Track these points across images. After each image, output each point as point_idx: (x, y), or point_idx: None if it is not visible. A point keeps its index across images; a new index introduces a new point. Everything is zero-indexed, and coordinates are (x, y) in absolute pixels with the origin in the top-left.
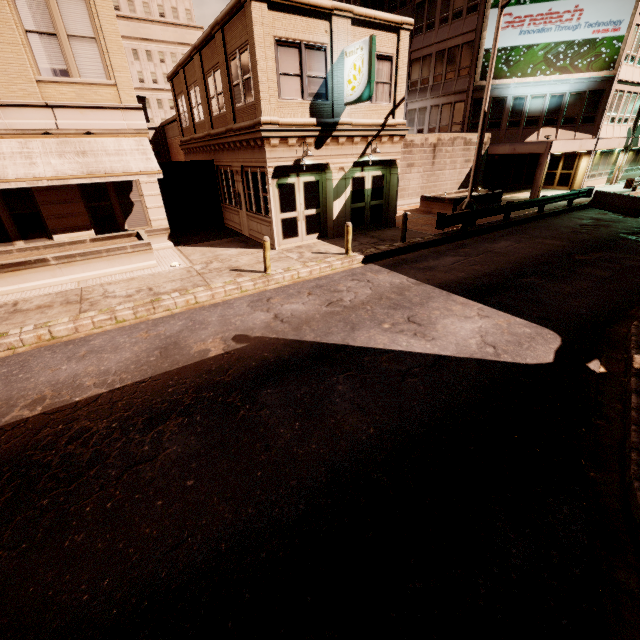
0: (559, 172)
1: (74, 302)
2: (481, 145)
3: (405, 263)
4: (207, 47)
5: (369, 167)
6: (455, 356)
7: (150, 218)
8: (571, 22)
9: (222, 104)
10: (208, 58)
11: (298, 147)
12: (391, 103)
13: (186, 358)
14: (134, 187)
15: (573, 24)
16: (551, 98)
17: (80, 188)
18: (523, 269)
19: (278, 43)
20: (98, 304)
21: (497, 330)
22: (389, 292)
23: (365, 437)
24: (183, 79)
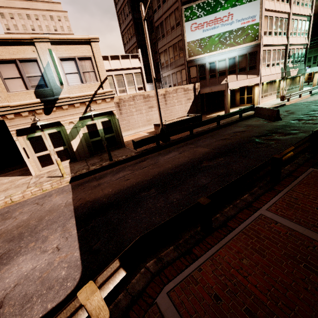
0: (246, 96)
1: None
2: (195, 90)
3: (90, 181)
4: None
5: (97, 117)
6: None
7: None
8: (228, 21)
9: None
10: None
11: (32, 116)
12: (99, 81)
13: None
14: None
15: (229, 22)
16: (229, 60)
17: None
18: (154, 181)
19: None
20: None
21: (40, 273)
22: (36, 217)
23: None
24: None
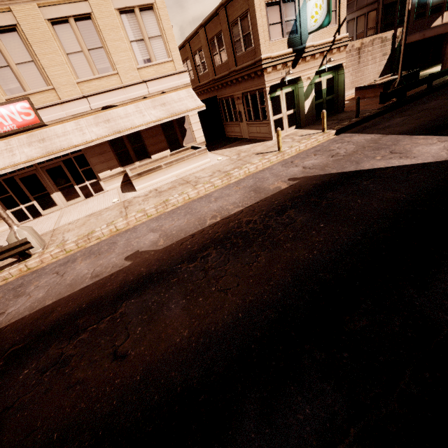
0: None
1: (185, 183)
2: (394, 39)
3: (366, 128)
4: (211, 23)
5: (324, 73)
6: (435, 161)
7: (195, 137)
8: None
9: (224, 57)
10: (211, 30)
11: (282, 70)
12: (337, 24)
13: (271, 191)
14: (186, 120)
15: None
16: None
17: (161, 126)
18: None
19: (267, 5)
20: (199, 181)
21: None
22: (367, 143)
23: (402, 198)
24: (189, 49)
